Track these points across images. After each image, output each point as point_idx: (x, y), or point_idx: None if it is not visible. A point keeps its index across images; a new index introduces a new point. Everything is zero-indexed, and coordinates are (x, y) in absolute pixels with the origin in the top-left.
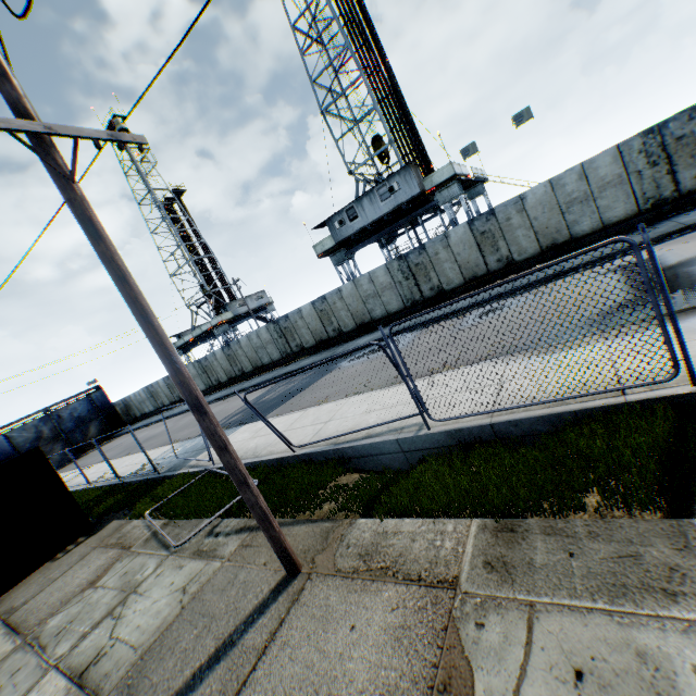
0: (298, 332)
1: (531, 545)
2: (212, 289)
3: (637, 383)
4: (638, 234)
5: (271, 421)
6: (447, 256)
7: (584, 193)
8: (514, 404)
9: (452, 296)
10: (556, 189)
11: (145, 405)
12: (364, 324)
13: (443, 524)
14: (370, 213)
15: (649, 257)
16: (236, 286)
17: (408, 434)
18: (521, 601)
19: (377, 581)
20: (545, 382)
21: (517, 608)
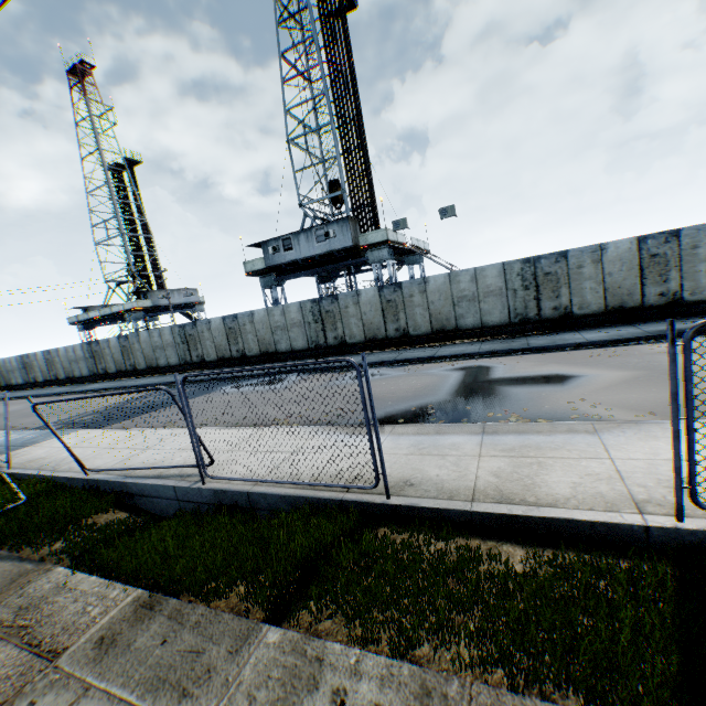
0: (202, 342)
1: (149, 625)
2: (141, 271)
3: (353, 485)
4: (502, 342)
5: (107, 432)
6: (355, 312)
7: (473, 293)
8: (281, 476)
9: (352, 350)
10: (453, 283)
11: (14, 375)
12: (268, 353)
13: (113, 588)
14: (304, 249)
15: (366, 382)
16: (162, 276)
17: (186, 483)
18: (85, 683)
19: (5, 640)
20: (293, 465)
21: (75, 690)
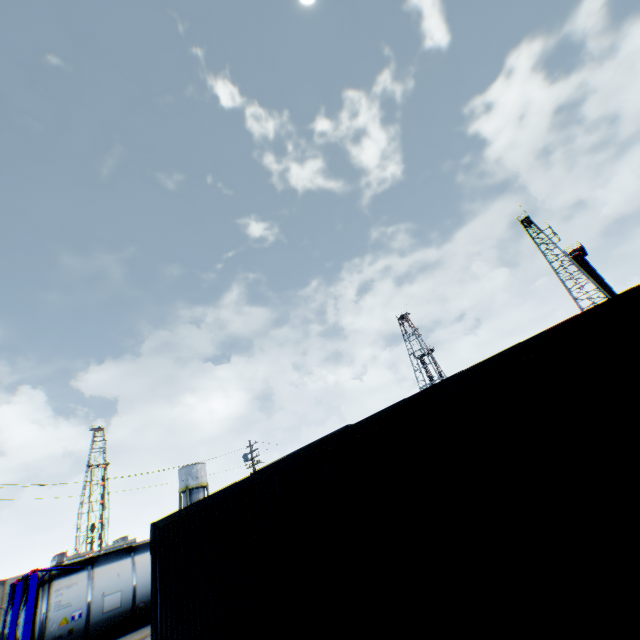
0: None
1: None
2: None
3: None
4: None
5: None
6: None
7: None
8: None
9: None
10: None
11: None
12: None
13: None
14: None
15: None
16: None
17: None
18: None
19: None
20: None
21: None
